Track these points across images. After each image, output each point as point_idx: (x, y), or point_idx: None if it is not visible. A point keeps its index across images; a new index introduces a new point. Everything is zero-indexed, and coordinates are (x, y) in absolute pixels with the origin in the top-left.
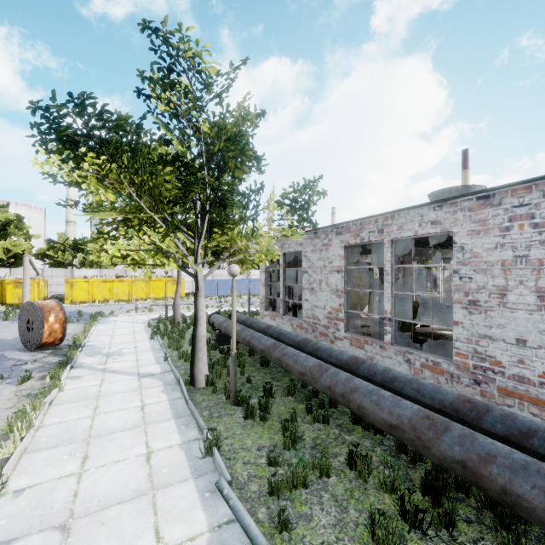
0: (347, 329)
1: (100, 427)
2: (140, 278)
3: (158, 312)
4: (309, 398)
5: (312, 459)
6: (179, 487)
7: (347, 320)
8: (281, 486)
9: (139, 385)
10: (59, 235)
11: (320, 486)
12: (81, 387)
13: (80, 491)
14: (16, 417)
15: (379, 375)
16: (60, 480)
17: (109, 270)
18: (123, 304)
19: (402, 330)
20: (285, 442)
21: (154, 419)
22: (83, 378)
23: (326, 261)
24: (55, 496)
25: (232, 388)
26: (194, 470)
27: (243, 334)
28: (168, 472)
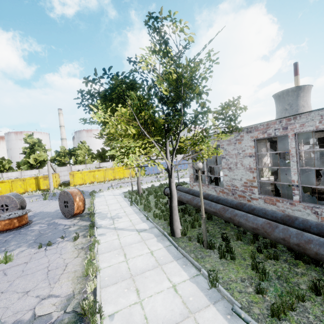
0: (260, 193)
1: (134, 268)
2: (109, 167)
3: (125, 187)
4: (253, 242)
5: (286, 289)
6: (207, 311)
7: (259, 187)
8: (278, 311)
9: (141, 237)
10: (60, 147)
11: (302, 309)
12: (108, 240)
13: (147, 315)
14: (87, 265)
15: (314, 228)
16: (131, 307)
17: (90, 164)
18: (102, 184)
19: (303, 192)
20: (259, 276)
21: (163, 261)
22: (106, 235)
23: (240, 150)
24: (134, 319)
25: (204, 239)
26: (209, 298)
27: (195, 201)
28: (193, 300)
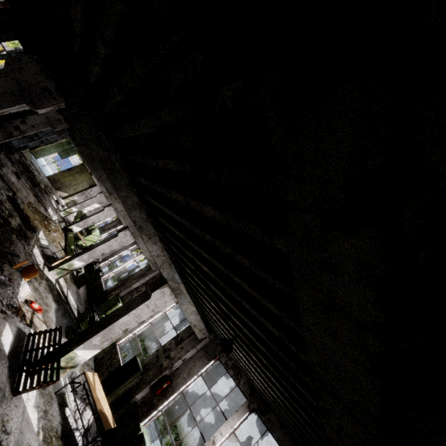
0: None
1: None
2: None
3: None
4: None
5: None
6: None
7: None
8: None
9: None
10: None
11: None
12: None
13: None
14: None
15: None
16: None
17: None
18: None
19: None
20: None
21: None
22: None
23: None
24: None
25: None
26: None
27: None
28: None
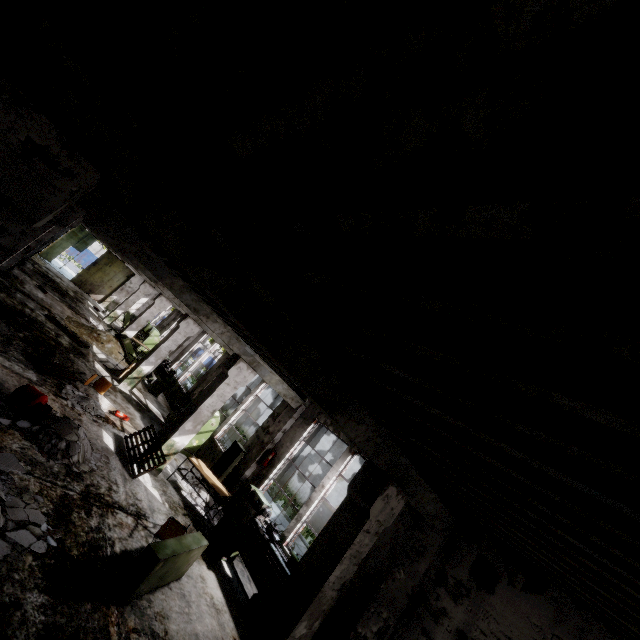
0: None
1: None
2: None
3: None
4: None
5: None
6: None
7: None
8: None
9: None
10: None
11: None
12: None
13: None
14: None
15: None
16: None
17: None
18: None
19: None
20: None
21: None
22: None
23: None
24: None
25: None
26: None
27: None
28: None
